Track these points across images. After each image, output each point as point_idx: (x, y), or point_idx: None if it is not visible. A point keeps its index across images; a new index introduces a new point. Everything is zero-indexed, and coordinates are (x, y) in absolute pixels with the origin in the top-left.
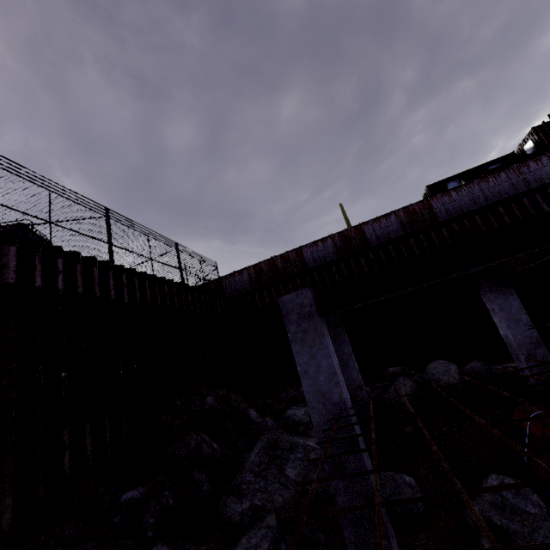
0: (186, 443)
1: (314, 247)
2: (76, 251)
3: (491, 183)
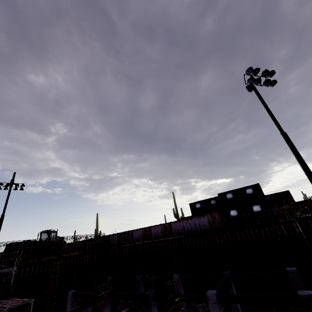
0: (63, 310)
1: (136, 231)
2: (50, 259)
3: (189, 222)
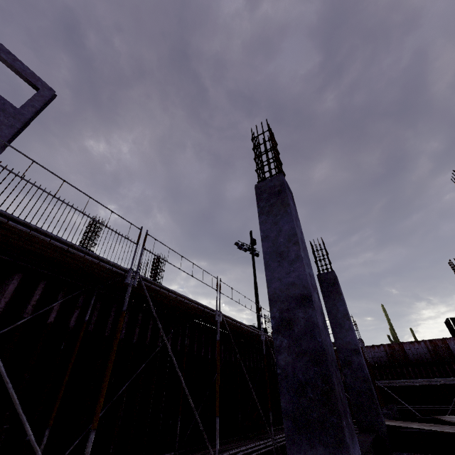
0: None
1: (372, 349)
2: None
3: None
